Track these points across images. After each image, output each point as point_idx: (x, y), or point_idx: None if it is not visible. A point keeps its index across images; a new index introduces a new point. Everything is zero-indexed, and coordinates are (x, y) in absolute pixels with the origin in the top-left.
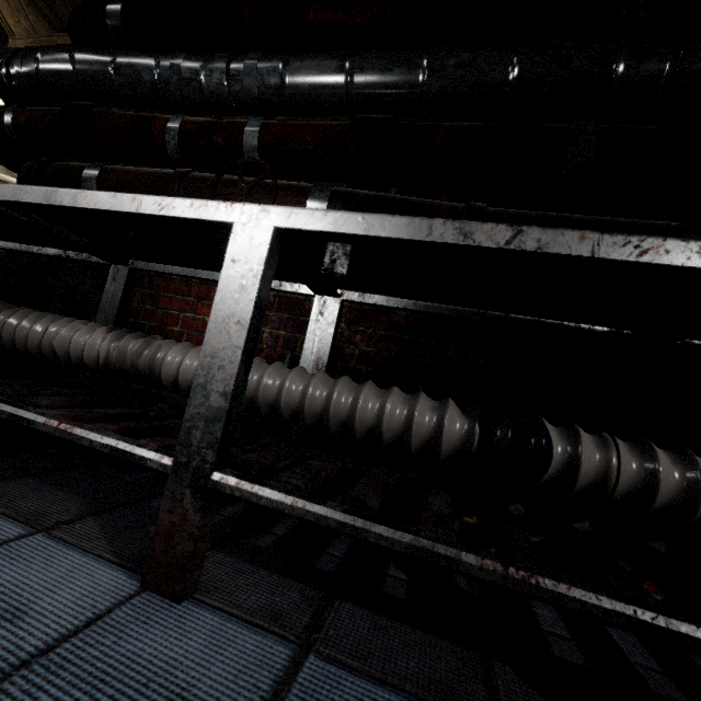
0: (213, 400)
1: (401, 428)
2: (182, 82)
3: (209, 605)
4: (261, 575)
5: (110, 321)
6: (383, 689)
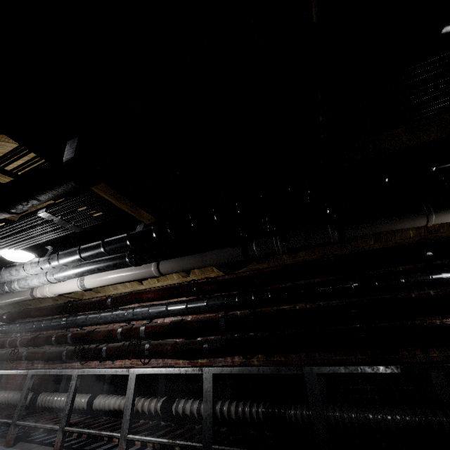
0: None
1: None
2: (13, 330)
3: None
4: None
5: None
6: None
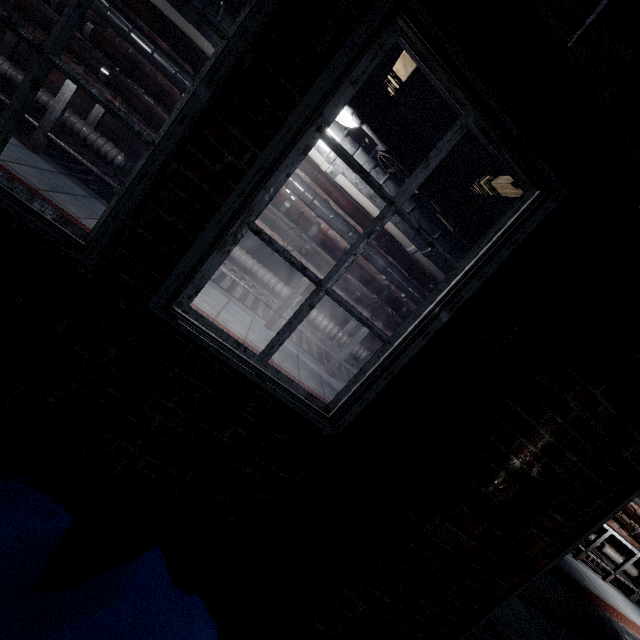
0: (52, 118)
1: (107, 153)
2: None
3: (42, 159)
4: (56, 164)
5: (7, 53)
6: (76, 185)
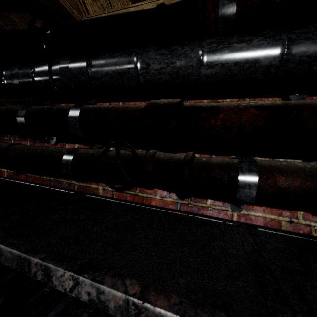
0: None
1: None
2: None
3: None
4: None
5: None
6: None
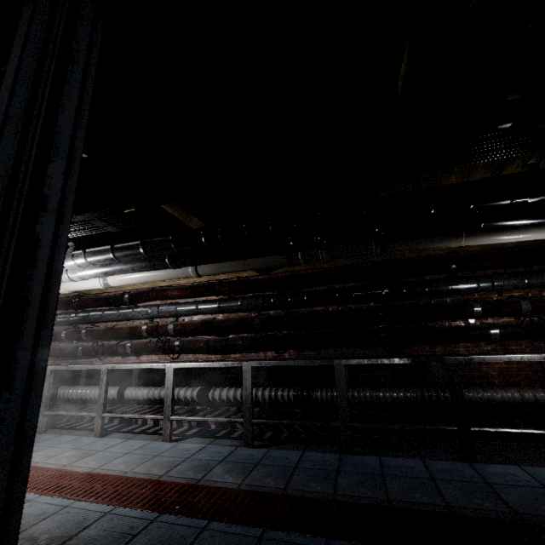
0: None
1: None
2: None
3: None
4: None
5: None
6: None
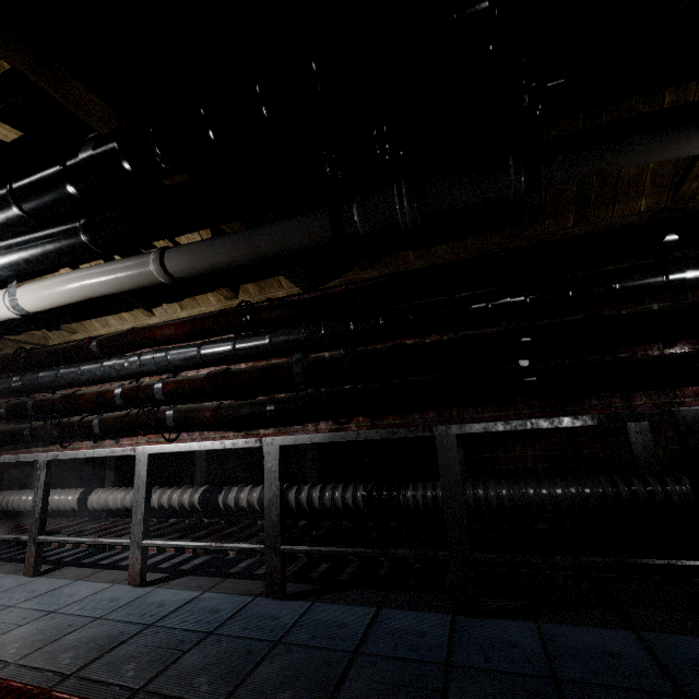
0: None
1: None
2: None
3: None
4: None
5: None
6: None
